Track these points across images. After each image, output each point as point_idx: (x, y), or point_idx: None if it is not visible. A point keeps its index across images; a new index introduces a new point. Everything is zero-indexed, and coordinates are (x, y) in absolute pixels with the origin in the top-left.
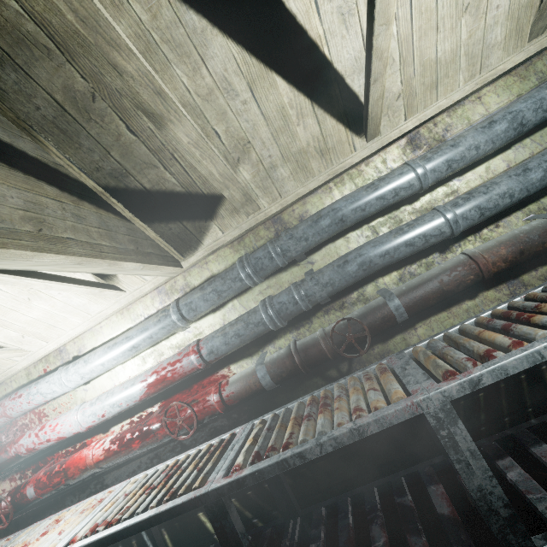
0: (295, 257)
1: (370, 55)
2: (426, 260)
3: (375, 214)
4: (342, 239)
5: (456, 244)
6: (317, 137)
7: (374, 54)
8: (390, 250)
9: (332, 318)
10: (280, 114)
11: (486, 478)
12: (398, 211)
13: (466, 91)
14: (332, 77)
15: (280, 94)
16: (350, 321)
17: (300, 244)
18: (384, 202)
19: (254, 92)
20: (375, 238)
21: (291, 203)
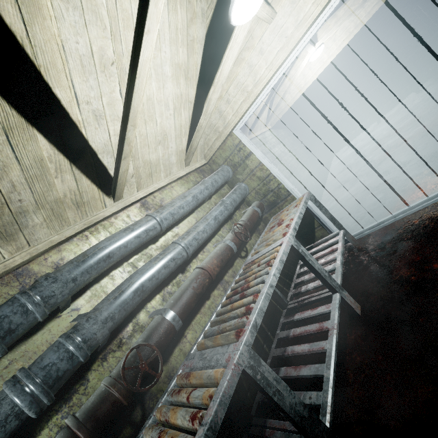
0: (60, 303)
1: (123, 140)
2: (175, 280)
3: (131, 253)
4: (107, 278)
5: (189, 265)
6: (74, 191)
7: (126, 141)
8: (155, 274)
9: (112, 362)
10: (38, 164)
11: (289, 393)
12: (148, 249)
13: (166, 182)
14: (88, 150)
15: (40, 148)
16: (138, 349)
17: (67, 286)
18: (140, 240)
19: (9, 137)
20: (140, 268)
21: (42, 252)
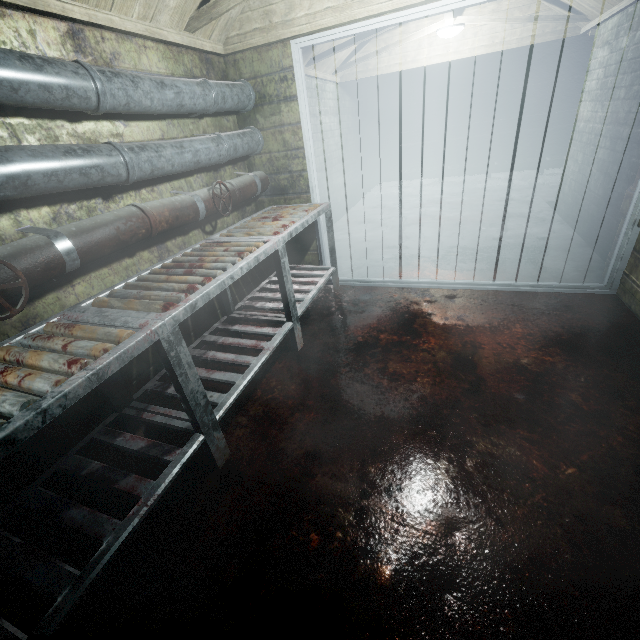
0: None
1: None
2: (88, 203)
3: (16, 109)
4: None
5: (120, 195)
6: None
7: None
8: (59, 172)
9: None
10: None
11: (196, 381)
12: (54, 123)
13: (138, 28)
14: None
15: None
16: None
17: None
18: (49, 98)
19: None
20: (30, 145)
21: None
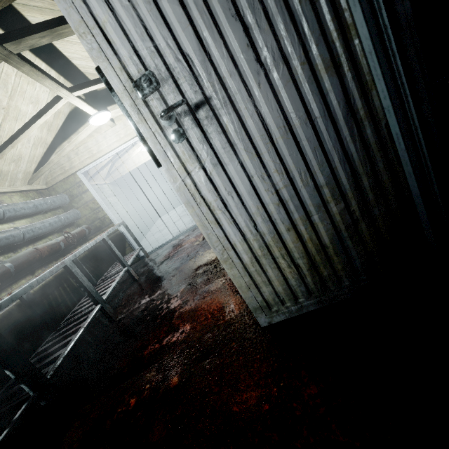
0: None
1: (0, 152)
2: (7, 255)
3: None
4: None
5: (20, 249)
6: None
7: (3, 152)
8: None
9: None
10: None
11: (88, 282)
12: None
13: (8, 190)
14: None
15: None
16: None
17: None
18: None
19: None
20: None
21: None
